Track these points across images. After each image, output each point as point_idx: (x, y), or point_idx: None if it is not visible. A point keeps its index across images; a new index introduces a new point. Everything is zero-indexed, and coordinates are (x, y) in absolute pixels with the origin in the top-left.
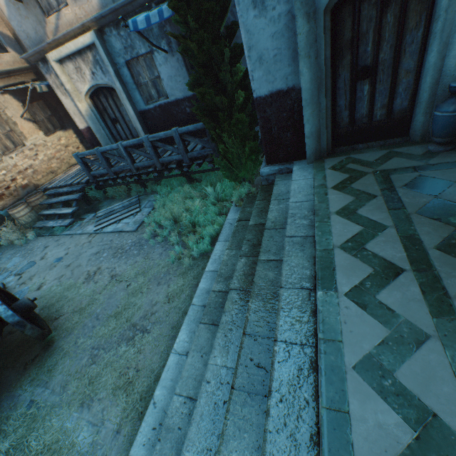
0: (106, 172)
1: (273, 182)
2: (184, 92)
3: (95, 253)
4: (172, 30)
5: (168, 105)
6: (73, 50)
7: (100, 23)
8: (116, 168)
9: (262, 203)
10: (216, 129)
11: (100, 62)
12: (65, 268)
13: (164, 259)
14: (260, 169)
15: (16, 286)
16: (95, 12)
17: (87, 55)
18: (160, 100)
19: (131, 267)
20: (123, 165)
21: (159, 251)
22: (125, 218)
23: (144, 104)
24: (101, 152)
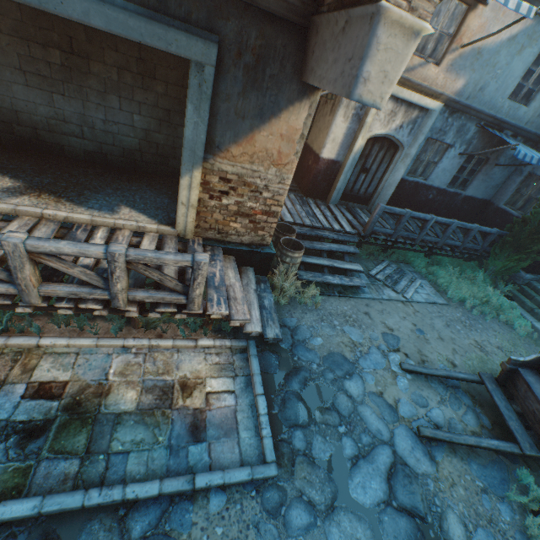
0: (390, 233)
1: (523, 284)
2: (440, 184)
3: (445, 325)
4: (475, 144)
5: (422, 186)
6: (413, 100)
7: (448, 102)
8: (404, 233)
9: (539, 299)
10: (535, 248)
11: (417, 124)
12: (442, 341)
13: (510, 333)
14: (523, 274)
15: (419, 365)
16: (450, 91)
17: (414, 111)
18: (418, 178)
19: (499, 340)
20: (411, 233)
21: (496, 326)
22: (416, 287)
23: (406, 174)
24: (411, 216)
